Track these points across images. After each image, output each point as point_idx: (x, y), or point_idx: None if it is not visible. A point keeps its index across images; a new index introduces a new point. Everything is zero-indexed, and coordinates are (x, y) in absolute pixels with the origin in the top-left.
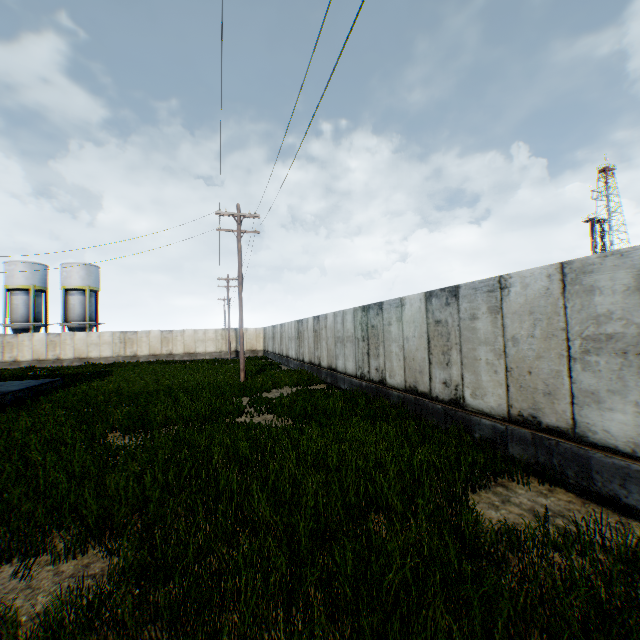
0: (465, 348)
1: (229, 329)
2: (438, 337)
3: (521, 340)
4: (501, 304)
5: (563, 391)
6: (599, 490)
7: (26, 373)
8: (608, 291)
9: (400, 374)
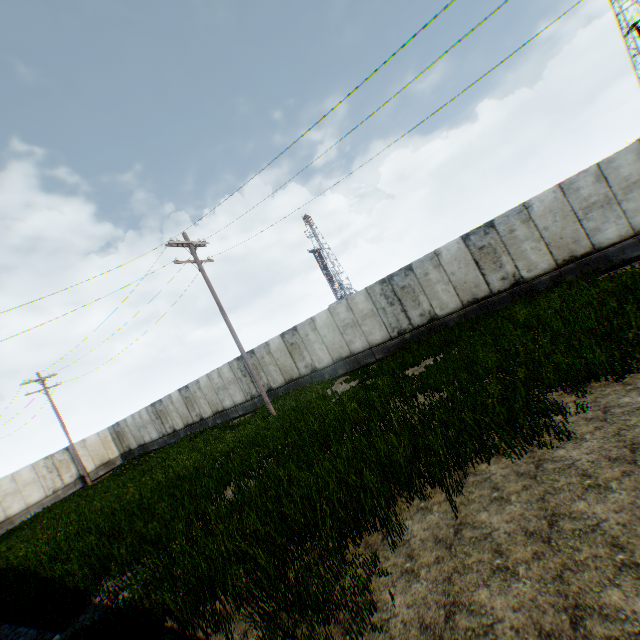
0: (512, 250)
1: (73, 445)
2: (485, 256)
3: (549, 226)
4: (529, 216)
5: (581, 236)
6: (615, 263)
7: None
8: (585, 187)
9: (454, 300)
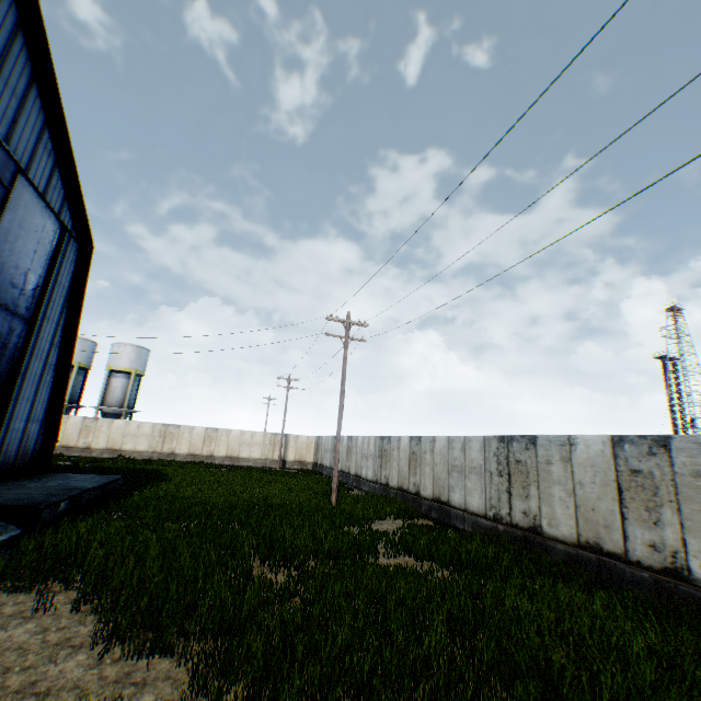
0: (685, 508)
1: (282, 434)
2: (636, 489)
3: None
4: None
5: None
6: None
7: (64, 462)
8: None
9: (568, 524)
